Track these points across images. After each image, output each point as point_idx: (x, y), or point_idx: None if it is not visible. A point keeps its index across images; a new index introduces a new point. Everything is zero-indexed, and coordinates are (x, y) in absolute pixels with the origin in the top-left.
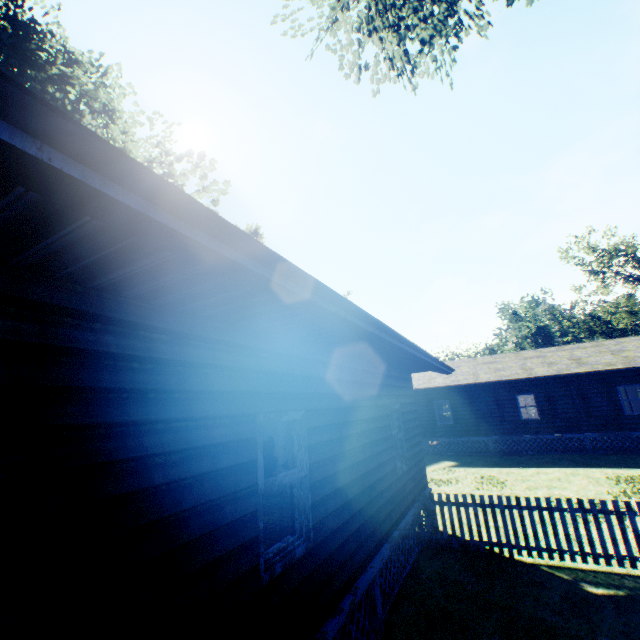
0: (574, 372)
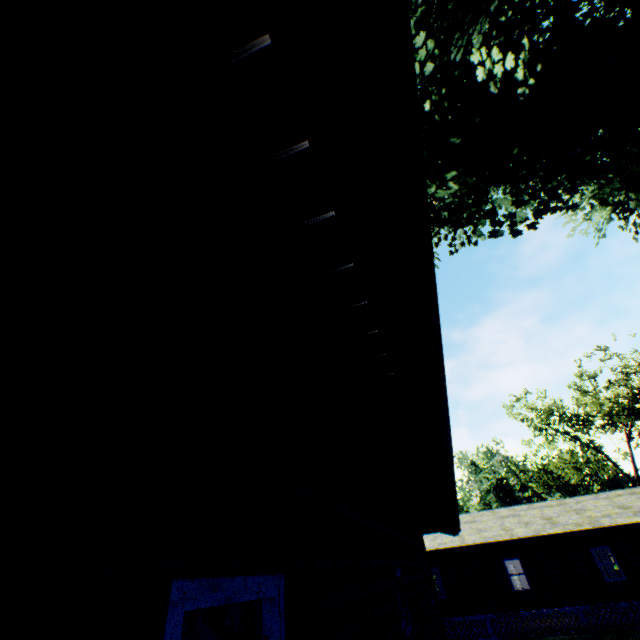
0: (550, 532)
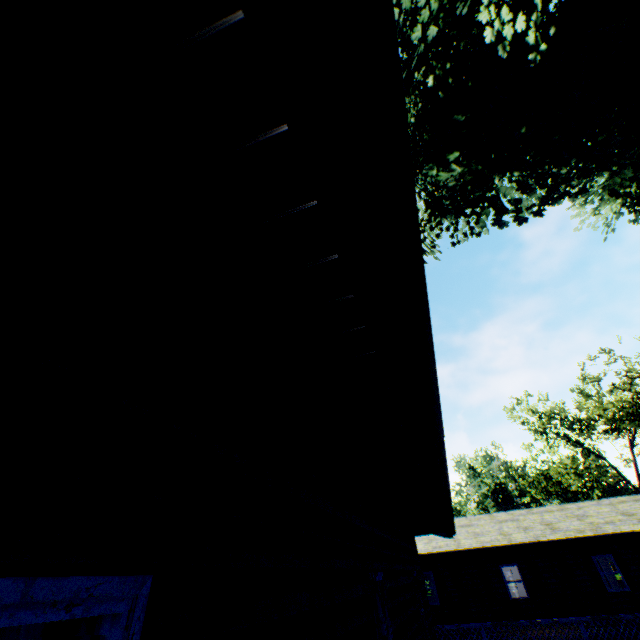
0: (551, 538)
